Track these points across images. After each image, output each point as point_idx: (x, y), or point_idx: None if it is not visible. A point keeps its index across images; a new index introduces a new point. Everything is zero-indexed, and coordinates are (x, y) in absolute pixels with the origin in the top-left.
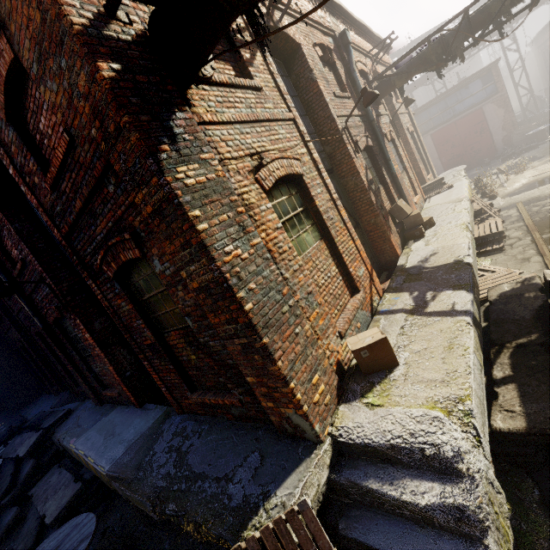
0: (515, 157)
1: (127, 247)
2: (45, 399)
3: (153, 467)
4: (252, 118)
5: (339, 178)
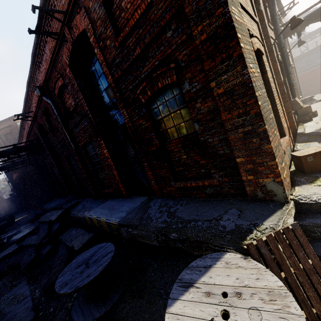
0: None
1: (167, 75)
2: (57, 200)
3: (152, 219)
4: (246, 8)
5: None
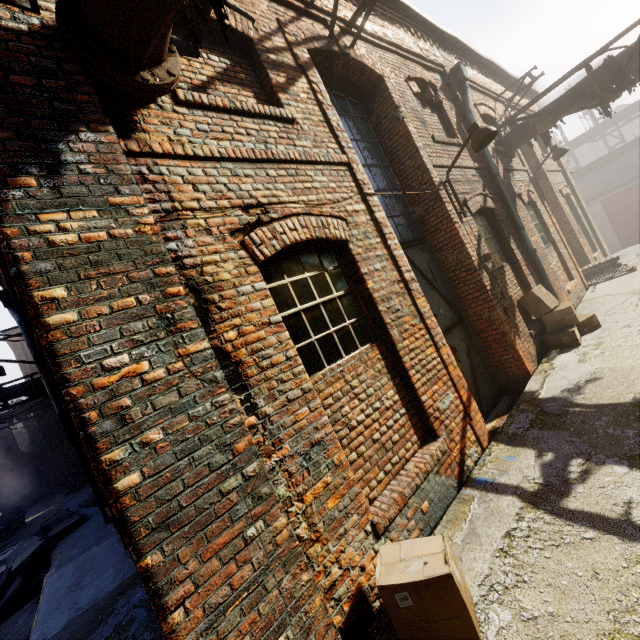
0: None
1: None
2: (87, 489)
3: None
4: (261, 155)
5: (433, 250)
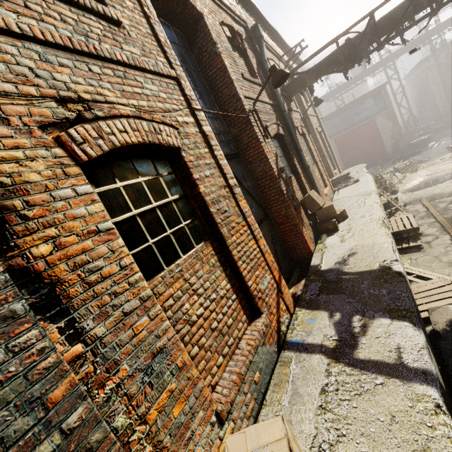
0: (403, 160)
1: None
2: None
3: None
4: (80, 46)
5: (246, 163)
